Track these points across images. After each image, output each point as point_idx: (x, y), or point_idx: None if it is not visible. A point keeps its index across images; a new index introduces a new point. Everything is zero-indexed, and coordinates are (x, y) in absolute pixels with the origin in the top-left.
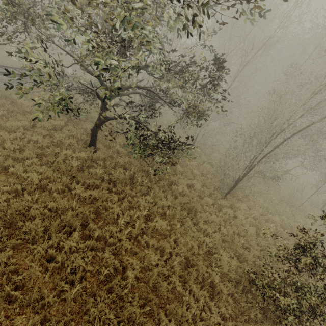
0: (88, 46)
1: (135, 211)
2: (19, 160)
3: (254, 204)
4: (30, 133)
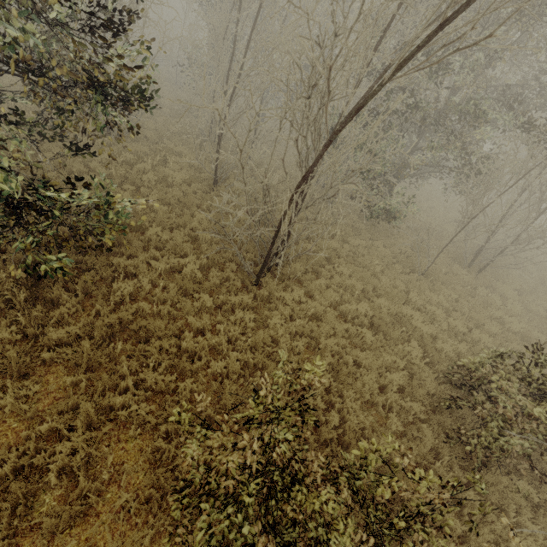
0: None
1: None
2: None
3: (329, 282)
4: None
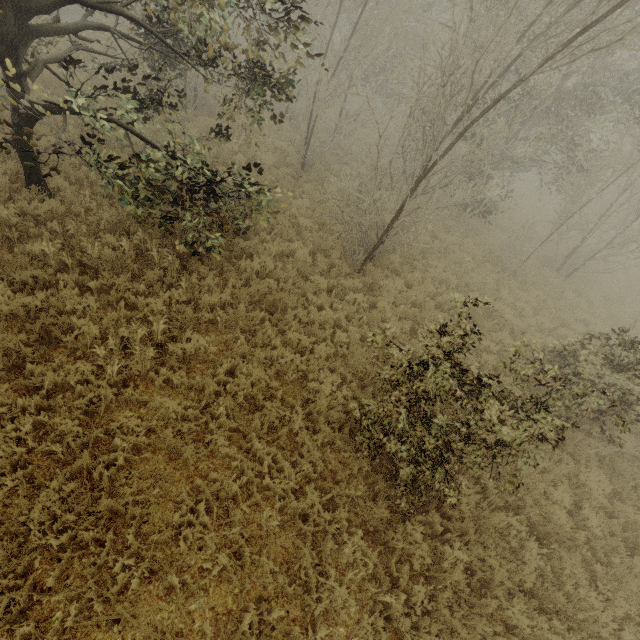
0: None
1: (134, 326)
2: None
3: (424, 275)
4: None
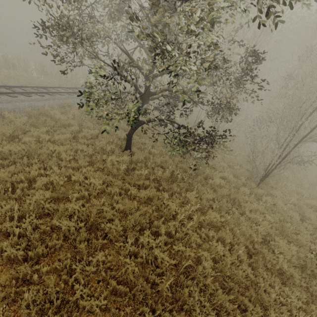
0: (154, 58)
1: (189, 206)
2: (75, 169)
3: (287, 190)
4: (74, 144)
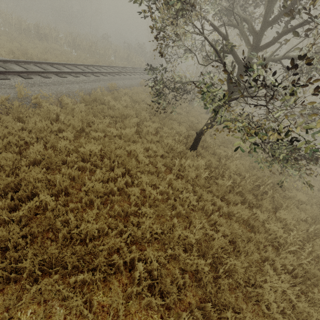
0: None
1: (294, 232)
2: (153, 174)
3: None
4: (140, 140)
